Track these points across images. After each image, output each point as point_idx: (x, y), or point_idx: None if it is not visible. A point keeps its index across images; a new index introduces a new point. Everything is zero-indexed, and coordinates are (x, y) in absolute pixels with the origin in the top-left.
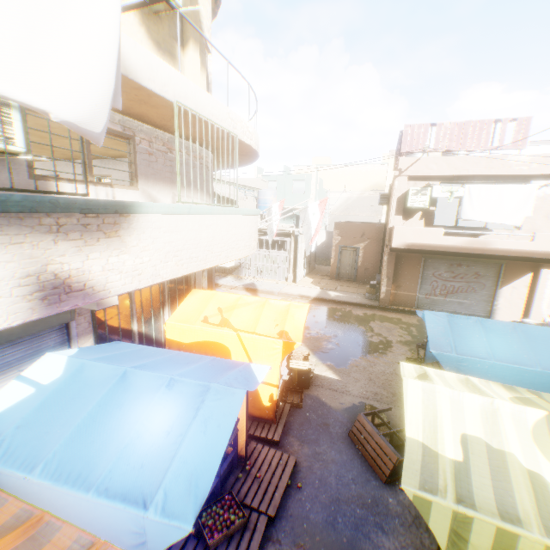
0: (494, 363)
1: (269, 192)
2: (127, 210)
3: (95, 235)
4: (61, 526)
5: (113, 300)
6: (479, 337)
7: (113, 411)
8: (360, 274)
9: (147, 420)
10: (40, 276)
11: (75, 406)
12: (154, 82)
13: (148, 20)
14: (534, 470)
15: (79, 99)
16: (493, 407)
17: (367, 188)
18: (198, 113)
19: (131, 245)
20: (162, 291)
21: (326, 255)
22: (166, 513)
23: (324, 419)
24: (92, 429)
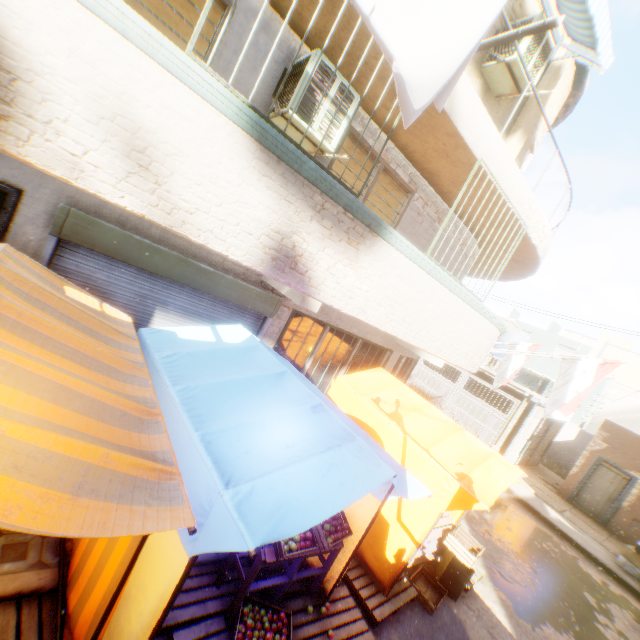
0: None
1: (517, 337)
2: (378, 230)
3: (341, 235)
4: (162, 432)
5: (315, 306)
6: None
7: (255, 393)
8: (617, 520)
9: (277, 419)
10: (284, 238)
11: (231, 369)
12: (470, 132)
13: (487, 101)
14: None
15: (421, 64)
16: None
17: None
18: (497, 182)
19: (361, 264)
20: (350, 351)
21: (562, 461)
22: (239, 509)
23: None
24: (231, 392)
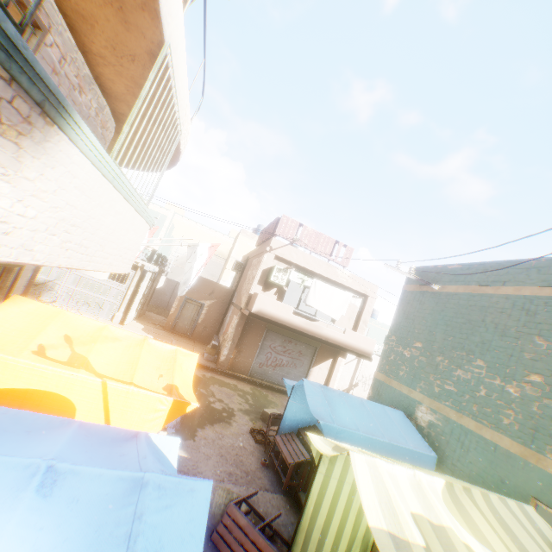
0: (362, 435)
1: None
2: (57, 115)
3: None
4: None
5: None
6: (346, 409)
7: None
8: (198, 332)
9: None
10: None
11: None
12: None
13: None
14: (465, 541)
15: None
16: (417, 479)
17: None
18: (174, 79)
19: (25, 173)
20: None
21: (157, 303)
22: None
23: None
24: None
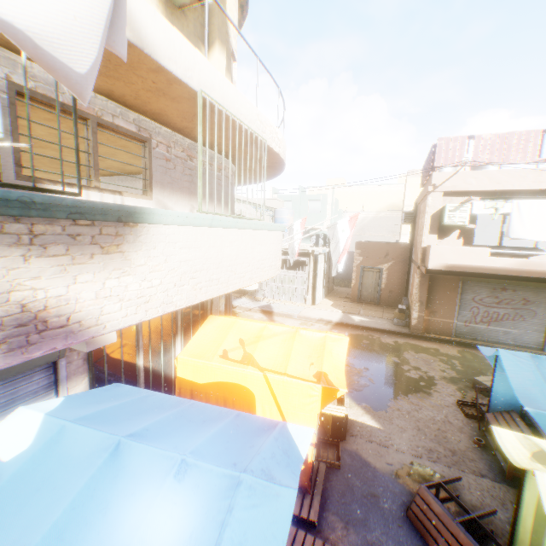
0: None
1: (286, 211)
2: (134, 218)
3: (88, 250)
4: None
5: (110, 336)
6: None
7: (92, 517)
8: (384, 297)
9: (142, 544)
10: None
11: (38, 503)
12: (175, 63)
13: (172, 14)
14: None
15: None
16: None
17: (383, 208)
18: (226, 109)
19: (136, 263)
20: (175, 318)
21: (343, 276)
22: None
23: (370, 487)
24: None
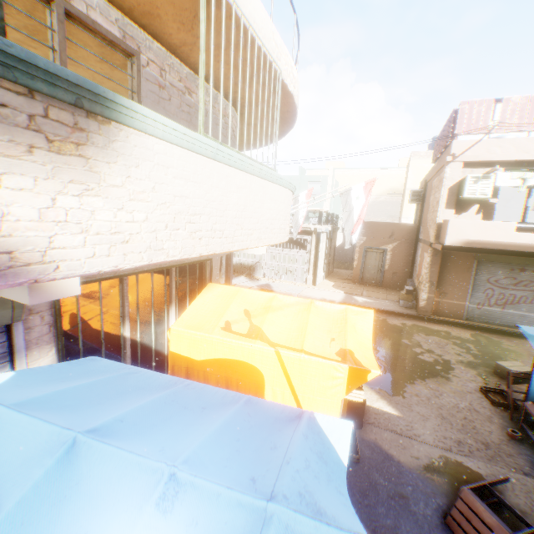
0: None
1: None
2: (104, 110)
3: (22, 137)
4: None
5: (70, 286)
6: None
7: None
8: (387, 279)
9: None
10: None
11: None
12: None
13: None
14: None
15: None
16: None
17: (383, 192)
18: (236, 5)
19: (109, 182)
20: (168, 284)
21: (342, 259)
22: None
23: (397, 486)
24: None
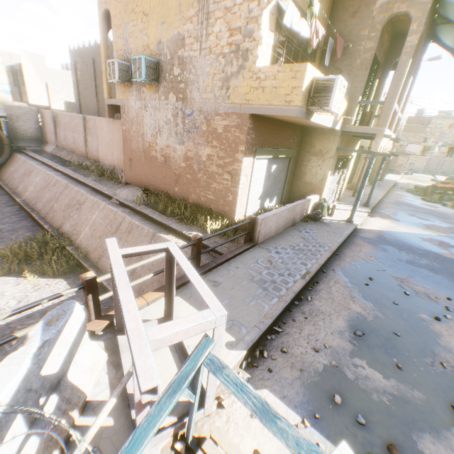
0: None
1: None
2: None
3: None
4: None
5: None
6: None
7: None
8: None
9: None
10: None
11: None
12: None
13: None
14: None
15: None
16: None
17: None
18: None
19: None
20: None
21: None
22: None
23: None
24: None
